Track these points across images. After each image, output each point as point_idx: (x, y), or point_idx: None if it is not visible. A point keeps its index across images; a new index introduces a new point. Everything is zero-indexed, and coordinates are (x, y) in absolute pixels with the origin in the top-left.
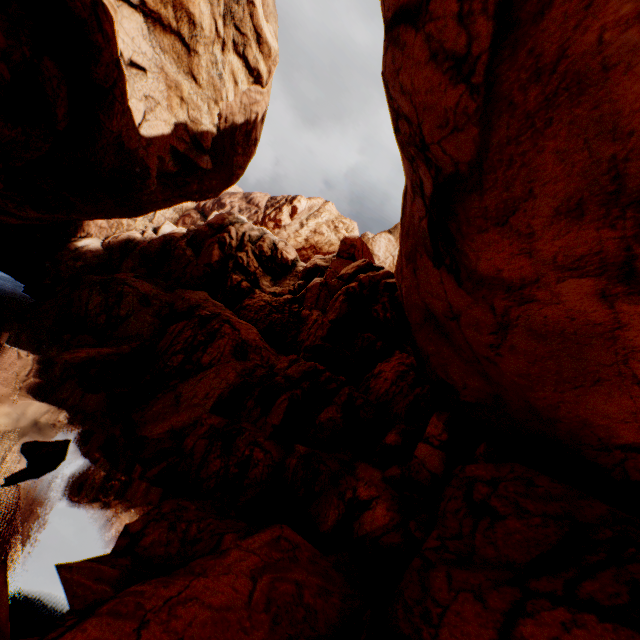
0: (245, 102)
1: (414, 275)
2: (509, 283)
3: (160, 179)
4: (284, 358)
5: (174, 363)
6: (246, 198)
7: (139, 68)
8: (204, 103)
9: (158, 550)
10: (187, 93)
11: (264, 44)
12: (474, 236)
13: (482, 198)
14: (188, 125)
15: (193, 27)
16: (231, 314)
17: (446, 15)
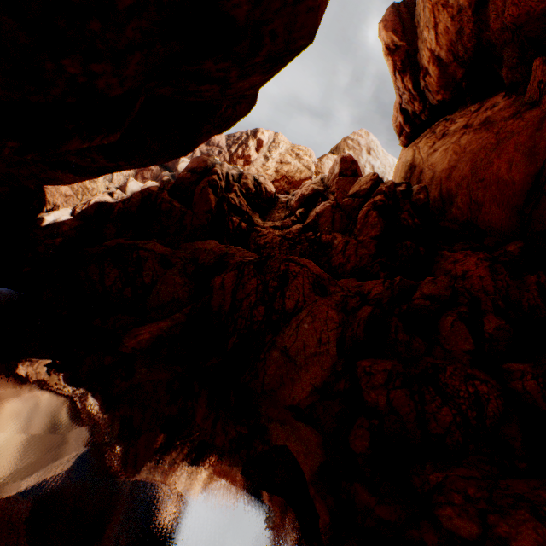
0: None
1: None
2: None
3: None
4: (372, 282)
5: (258, 317)
6: None
7: None
8: None
9: None
10: None
11: None
12: None
13: None
14: None
15: None
16: (256, 255)
17: None
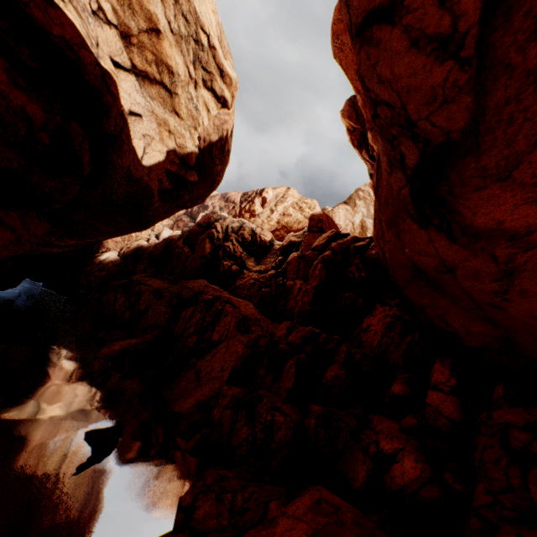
0: (217, 123)
1: (397, 238)
2: (512, 232)
3: (160, 196)
4: (281, 326)
5: (190, 344)
6: (223, 198)
7: (136, 115)
8: (186, 131)
9: (211, 523)
10: (173, 126)
11: (226, 76)
12: (469, 195)
13: (479, 159)
14: (176, 150)
15: (172, 76)
16: (228, 294)
17: (425, 4)
